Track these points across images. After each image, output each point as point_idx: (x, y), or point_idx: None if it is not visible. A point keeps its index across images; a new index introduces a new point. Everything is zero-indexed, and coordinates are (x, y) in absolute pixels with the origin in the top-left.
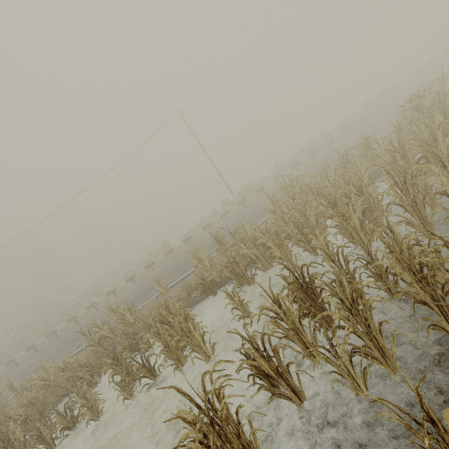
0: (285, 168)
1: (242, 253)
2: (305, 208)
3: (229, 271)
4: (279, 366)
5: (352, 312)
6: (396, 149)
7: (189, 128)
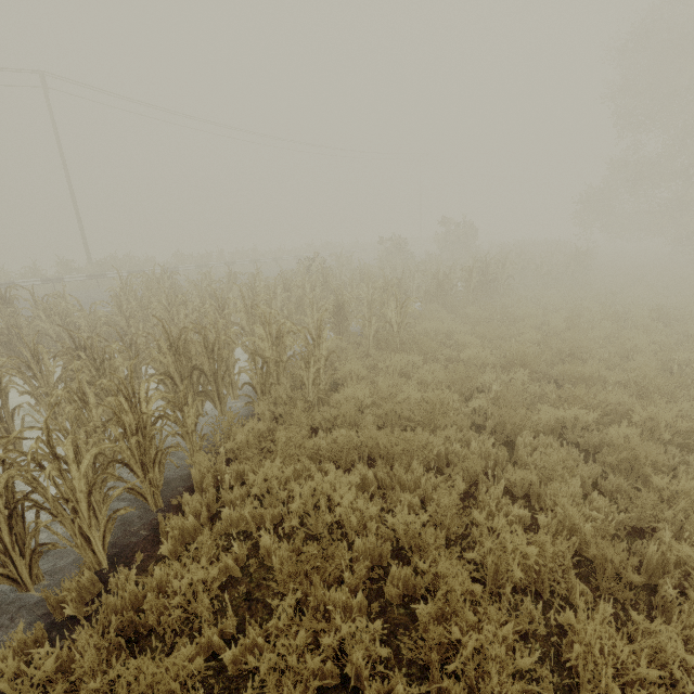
0: (192, 263)
1: (40, 329)
2: (150, 304)
3: (1, 341)
4: (4, 408)
5: (101, 370)
6: (262, 289)
7: (50, 112)
